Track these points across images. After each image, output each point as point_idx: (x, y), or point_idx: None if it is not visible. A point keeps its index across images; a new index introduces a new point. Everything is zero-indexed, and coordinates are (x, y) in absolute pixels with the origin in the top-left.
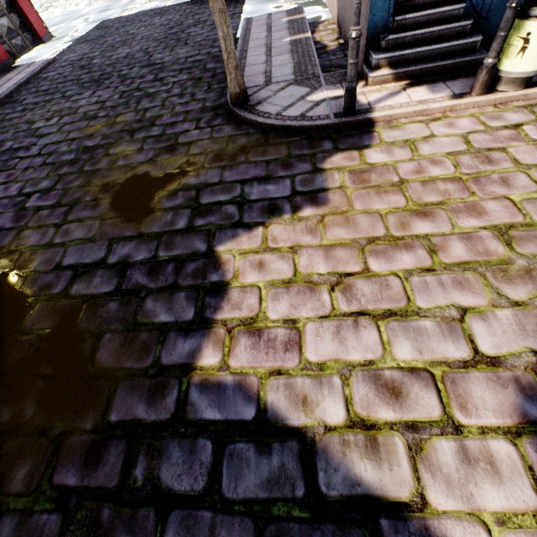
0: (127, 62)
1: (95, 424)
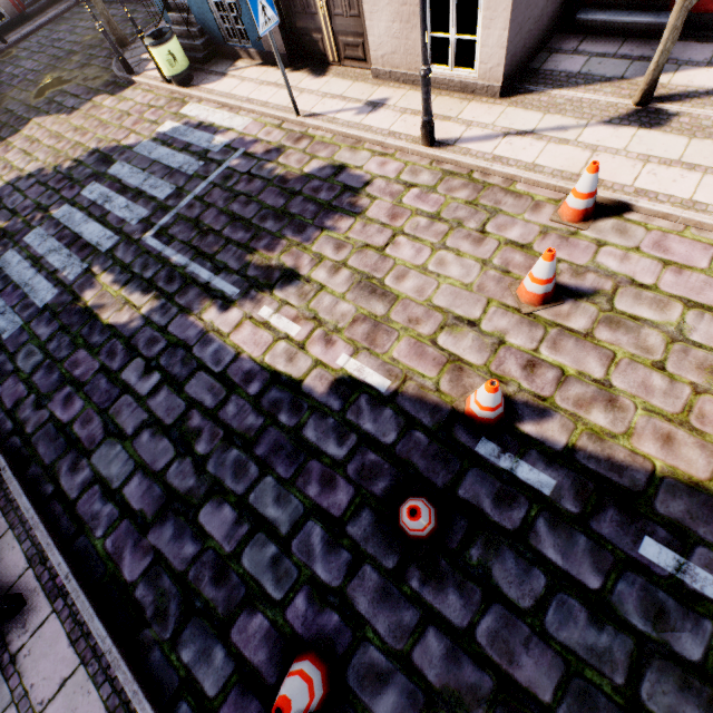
0: None
1: None
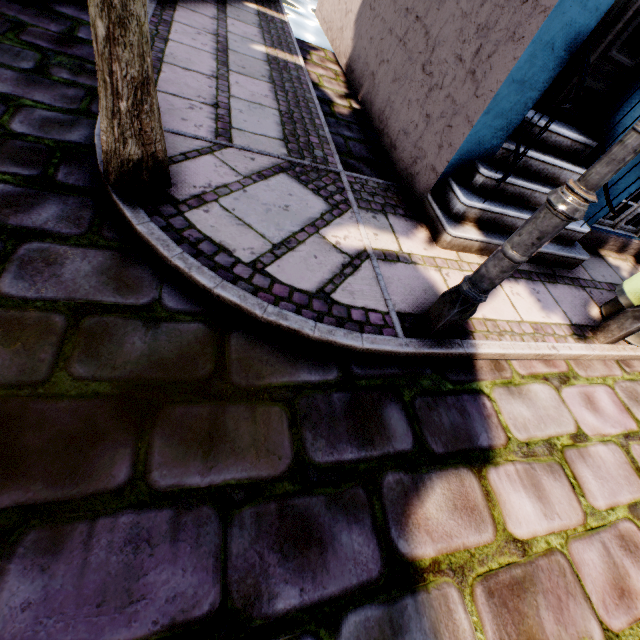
0: None
1: None
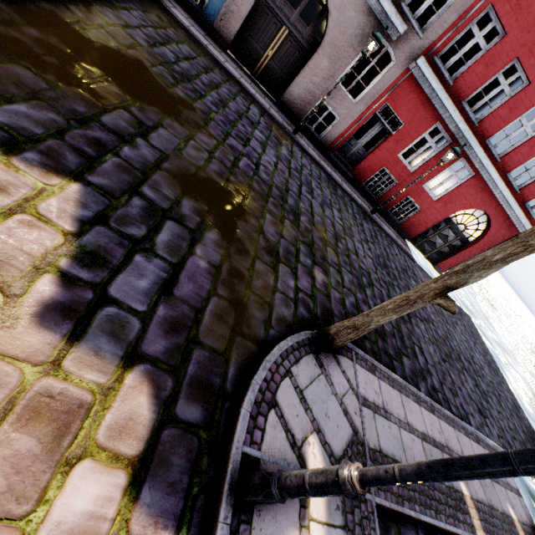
0: None
1: None
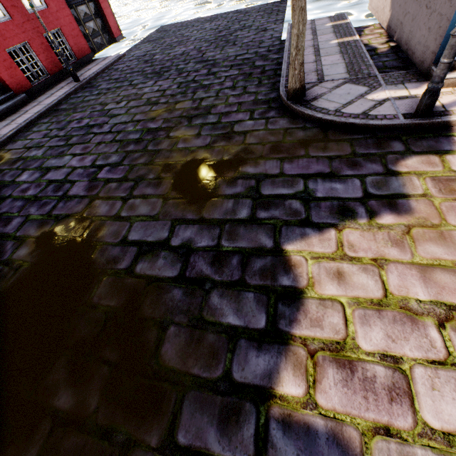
0: (183, 58)
1: (160, 441)
